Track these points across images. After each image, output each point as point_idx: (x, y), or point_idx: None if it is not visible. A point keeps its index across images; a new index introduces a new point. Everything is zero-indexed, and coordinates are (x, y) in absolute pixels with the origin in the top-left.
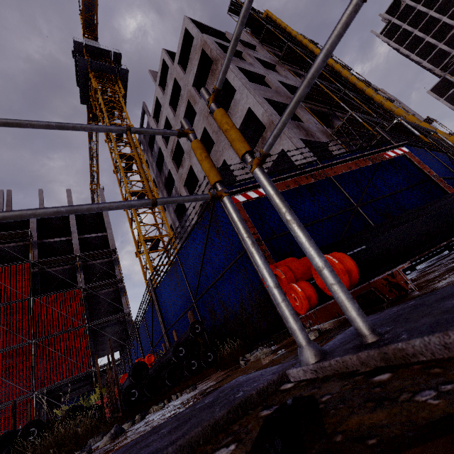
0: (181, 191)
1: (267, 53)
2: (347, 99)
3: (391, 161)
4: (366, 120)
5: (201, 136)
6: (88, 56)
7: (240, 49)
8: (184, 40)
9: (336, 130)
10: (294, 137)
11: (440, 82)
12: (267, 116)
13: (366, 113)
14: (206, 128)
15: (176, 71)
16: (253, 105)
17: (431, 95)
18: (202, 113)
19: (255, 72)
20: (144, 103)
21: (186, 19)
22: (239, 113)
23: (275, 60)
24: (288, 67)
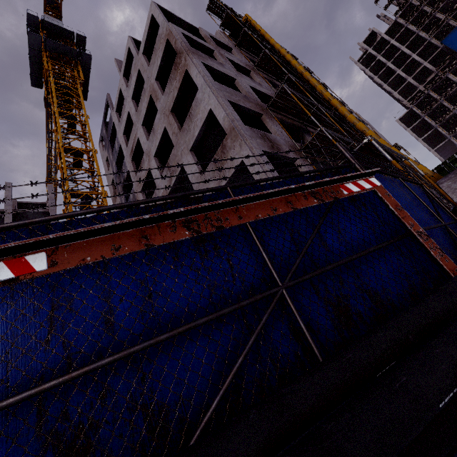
0: (139, 196)
1: (243, 58)
2: (320, 115)
3: (354, 196)
4: (336, 138)
5: (161, 137)
6: (44, 33)
7: (212, 47)
8: (151, 28)
9: (305, 146)
10: (255, 148)
11: (407, 113)
12: (228, 121)
13: (339, 133)
14: (167, 128)
15: (140, 61)
16: (215, 107)
17: (399, 124)
18: (163, 111)
19: (224, 72)
20: (108, 94)
21: (153, 5)
22: (200, 114)
23: (251, 66)
24: (264, 75)
